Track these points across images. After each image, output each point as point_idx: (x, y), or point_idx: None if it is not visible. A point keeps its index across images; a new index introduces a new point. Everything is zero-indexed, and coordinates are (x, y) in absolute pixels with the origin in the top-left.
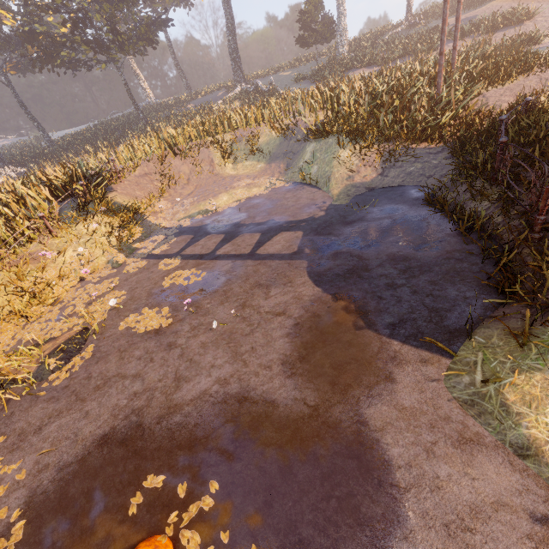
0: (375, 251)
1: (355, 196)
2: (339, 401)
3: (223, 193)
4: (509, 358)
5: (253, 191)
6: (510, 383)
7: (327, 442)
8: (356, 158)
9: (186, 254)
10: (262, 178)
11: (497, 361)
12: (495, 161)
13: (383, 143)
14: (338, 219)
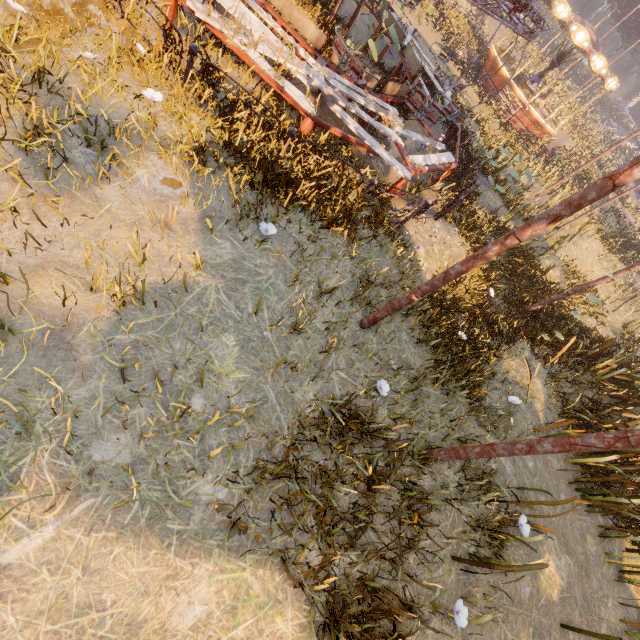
0: None
1: None
2: None
3: None
4: None
5: None
6: None
7: None
8: None
9: None
10: None
11: None
12: None
13: None
14: None
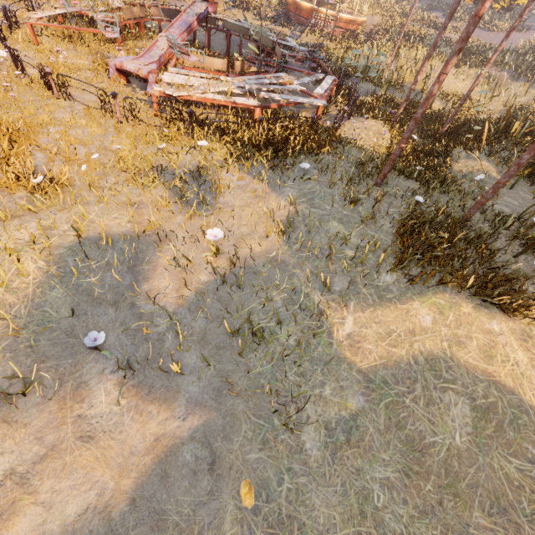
0: None
1: None
2: None
3: None
4: None
5: None
6: None
7: None
8: None
9: None
10: None
11: None
12: None
13: None
14: None
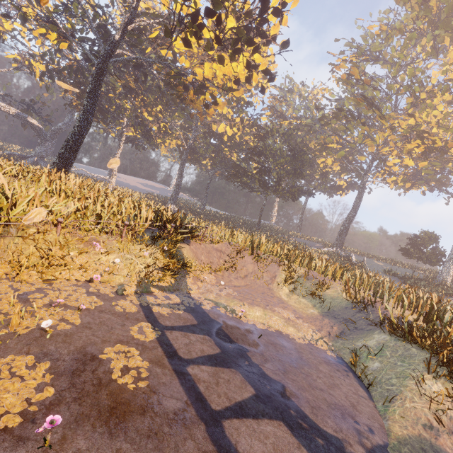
0: None
1: None
2: None
3: (260, 307)
4: None
5: (288, 329)
6: None
7: None
8: (452, 406)
9: (168, 336)
10: (306, 323)
11: None
12: None
13: None
14: None
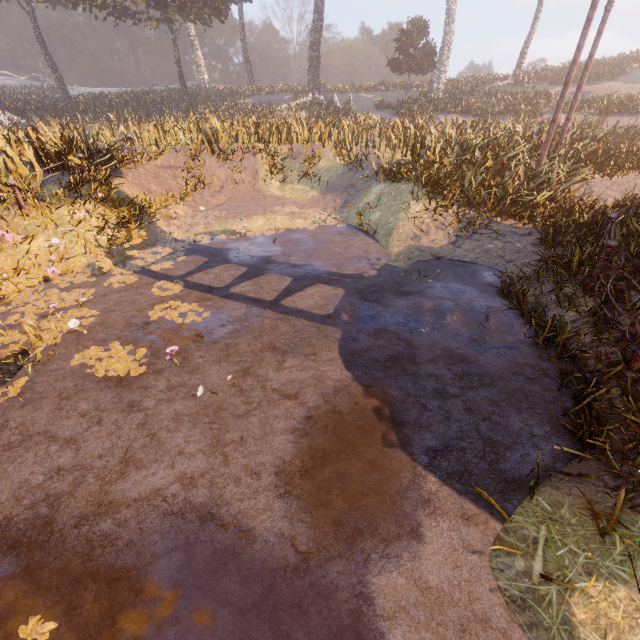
0: (428, 340)
1: (417, 262)
2: (341, 553)
3: (259, 215)
4: (584, 548)
5: (297, 222)
6: (582, 590)
7: (310, 620)
8: (429, 216)
9: (192, 281)
10: (311, 210)
11: (566, 548)
12: (594, 265)
13: (464, 207)
14: (391, 285)
